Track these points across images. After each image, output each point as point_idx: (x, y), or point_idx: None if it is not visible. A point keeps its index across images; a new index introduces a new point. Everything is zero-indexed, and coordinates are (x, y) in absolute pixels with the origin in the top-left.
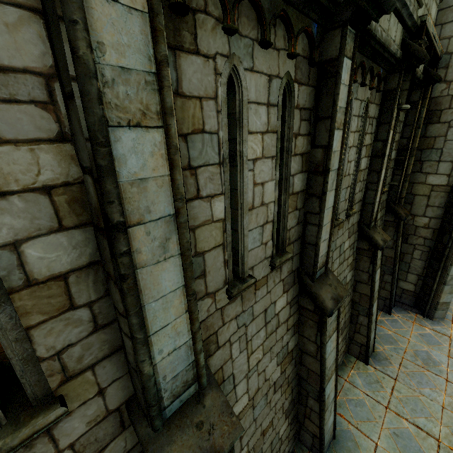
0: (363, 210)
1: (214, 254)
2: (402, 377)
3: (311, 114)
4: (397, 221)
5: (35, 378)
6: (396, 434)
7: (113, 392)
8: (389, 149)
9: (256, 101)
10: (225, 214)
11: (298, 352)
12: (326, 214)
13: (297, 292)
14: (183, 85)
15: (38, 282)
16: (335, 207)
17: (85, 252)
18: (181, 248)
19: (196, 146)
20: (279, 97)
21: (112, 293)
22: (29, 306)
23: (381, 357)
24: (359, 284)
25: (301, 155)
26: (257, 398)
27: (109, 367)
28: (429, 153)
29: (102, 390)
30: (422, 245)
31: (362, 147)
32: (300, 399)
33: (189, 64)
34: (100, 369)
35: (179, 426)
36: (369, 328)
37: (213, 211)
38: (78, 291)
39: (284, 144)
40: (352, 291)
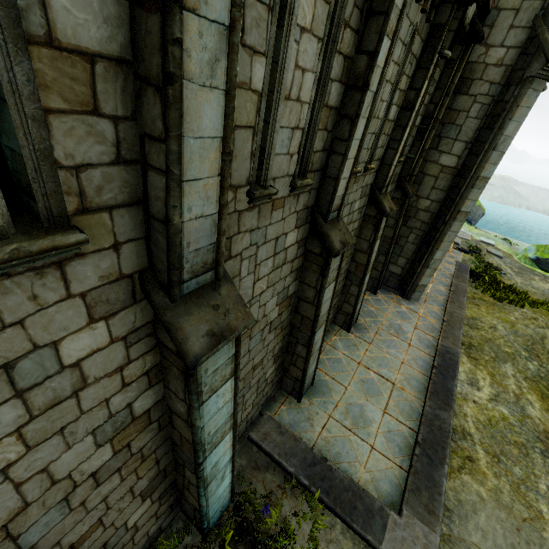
0: (379, 172)
1: (244, 135)
2: (376, 342)
3: (364, 4)
4: (403, 199)
5: (51, 186)
6: (363, 381)
7: (128, 254)
8: (419, 104)
9: None
10: (263, 86)
11: (295, 300)
12: (353, 145)
13: (307, 234)
14: None
15: (61, 47)
16: (362, 141)
17: (117, 37)
18: (228, 83)
19: None
20: None
21: (144, 113)
22: (49, 77)
23: (361, 327)
24: (358, 253)
25: (344, 57)
26: (255, 330)
27: (127, 219)
28: (449, 128)
29: (117, 246)
30: (419, 229)
31: (396, 89)
32: (289, 348)
33: None
34: (117, 217)
35: (196, 304)
36: (358, 298)
37: (252, 73)
38: (105, 93)
39: (333, 29)
40: (350, 261)
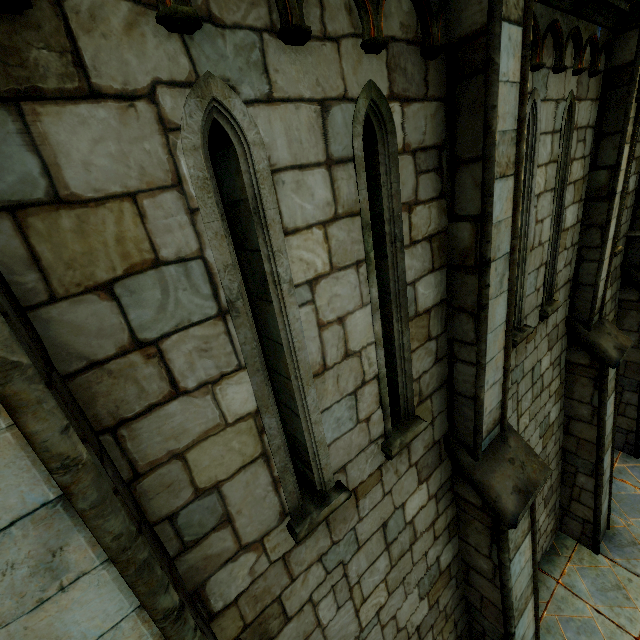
0: (575, 297)
1: (243, 479)
2: None
3: (441, 155)
4: None
5: None
6: None
7: None
8: (623, 181)
9: (295, 163)
10: (256, 402)
11: (461, 564)
12: (492, 339)
13: (449, 473)
14: (69, 178)
15: None
16: (510, 321)
17: None
18: (106, 551)
19: (145, 298)
20: (354, 141)
21: None
22: None
23: (623, 539)
24: (574, 422)
25: (427, 239)
26: None
27: None
28: None
29: None
30: None
31: (564, 188)
32: (472, 634)
33: (73, 127)
34: None
35: None
36: (598, 497)
37: (223, 406)
38: None
39: (385, 228)
40: (561, 434)
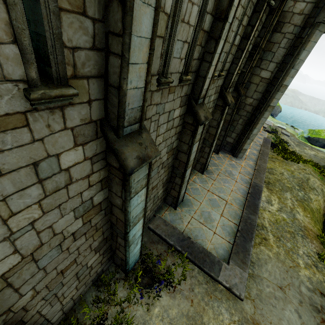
0: (226, 78)
1: (158, 42)
2: (217, 180)
3: None
4: (238, 97)
5: (60, 58)
6: (210, 200)
7: (95, 108)
8: (253, 36)
9: None
10: (170, 11)
11: (176, 151)
12: (215, 57)
13: (185, 112)
14: None
15: None
16: (220, 55)
17: None
18: (156, 3)
19: None
20: None
21: (110, 17)
22: None
23: (210, 171)
24: (210, 128)
25: None
26: (155, 166)
27: (96, 86)
28: (267, 54)
29: (90, 102)
30: (245, 116)
31: (241, 24)
32: (171, 179)
33: None
34: (91, 84)
35: (130, 141)
36: (209, 154)
37: (166, 1)
38: (89, 2)
39: None
40: (205, 132)
